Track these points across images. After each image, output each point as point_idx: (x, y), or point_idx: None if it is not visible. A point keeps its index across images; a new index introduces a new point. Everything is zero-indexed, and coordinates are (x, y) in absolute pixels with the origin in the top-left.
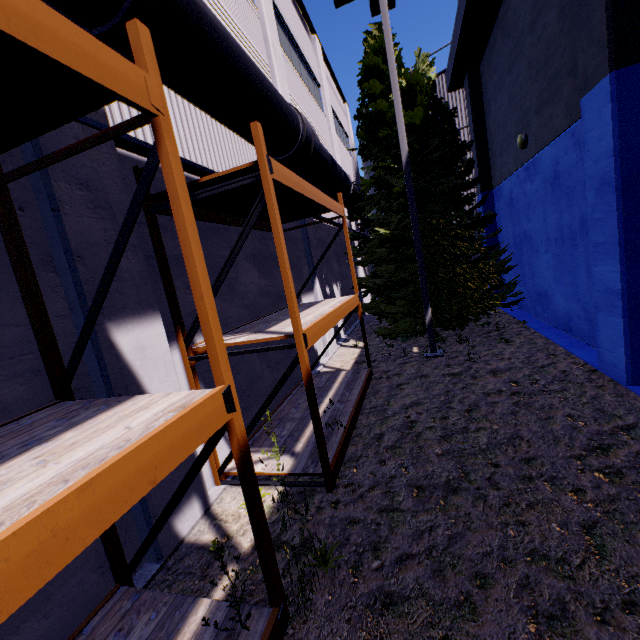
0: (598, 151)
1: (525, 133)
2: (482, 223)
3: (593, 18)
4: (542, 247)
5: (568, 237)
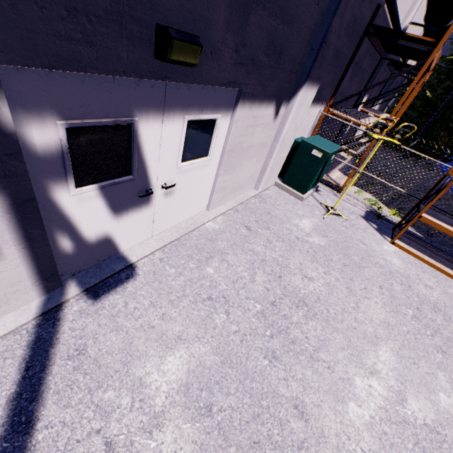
0: None
1: None
2: None
3: None
4: None
5: None
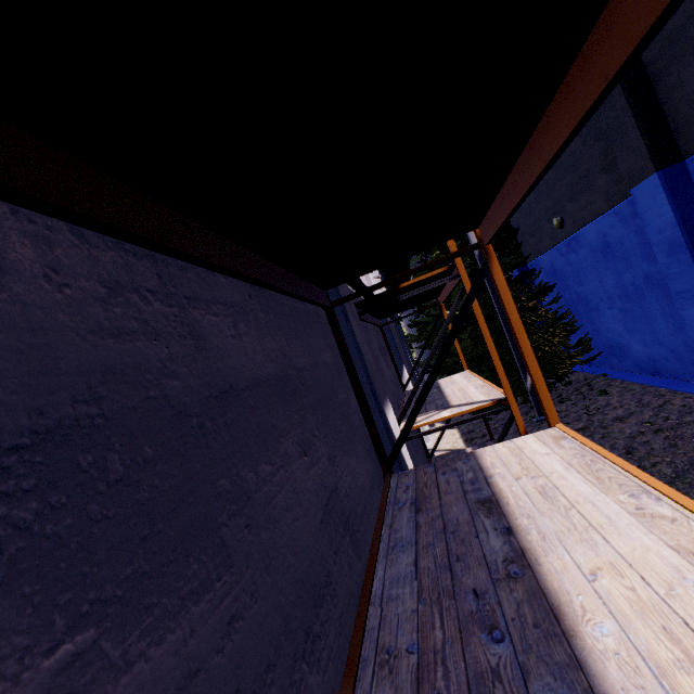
0: (660, 224)
1: (560, 216)
2: (543, 293)
3: (628, 139)
4: (603, 305)
5: (633, 292)
